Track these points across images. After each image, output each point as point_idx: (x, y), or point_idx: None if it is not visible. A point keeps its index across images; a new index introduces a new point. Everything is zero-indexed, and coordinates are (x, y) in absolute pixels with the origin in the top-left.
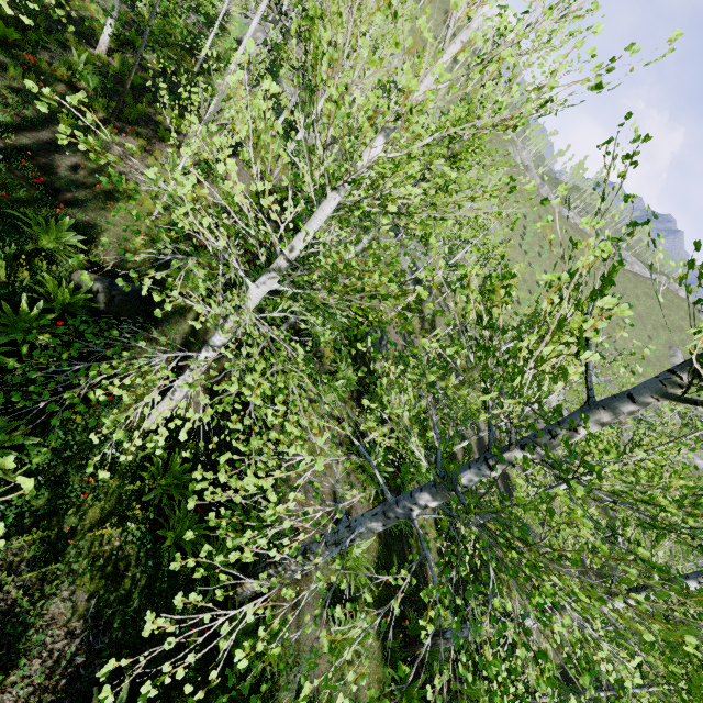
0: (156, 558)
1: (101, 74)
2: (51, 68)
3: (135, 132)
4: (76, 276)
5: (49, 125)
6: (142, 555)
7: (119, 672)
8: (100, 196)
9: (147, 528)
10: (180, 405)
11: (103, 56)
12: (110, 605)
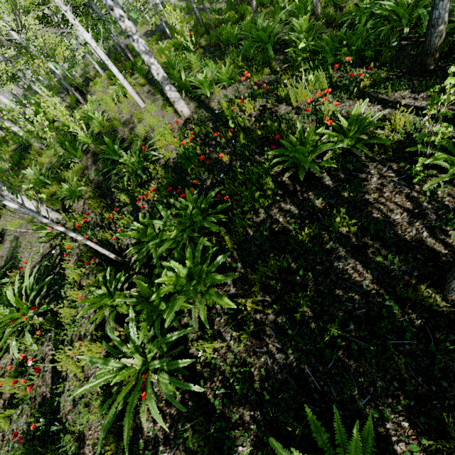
0: None
1: None
2: None
3: None
4: None
5: None
6: None
7: None
8: None
9: None
10: None
11: None
12: None
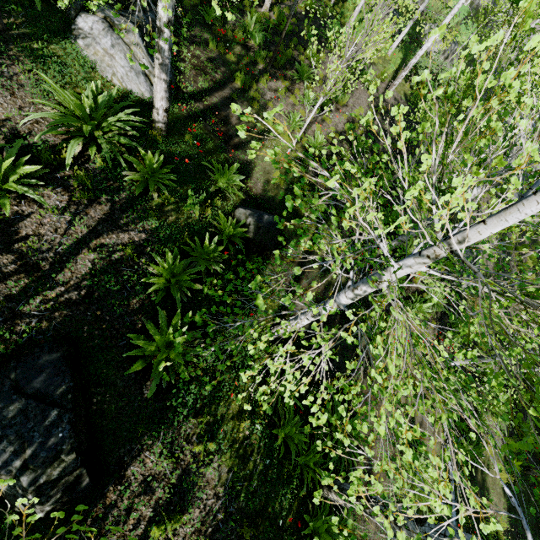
0: (270, 448)
1: (264, 29)
2: (233, 34)
3: (283, 75)
4: (237, 212)
5: (229, 84)
6: (261, 444)
7: (241, 533)
8: (255, 136)
9: (266, 422)
10: (322, 418)
11: (266, 12)
12: (239, 480)
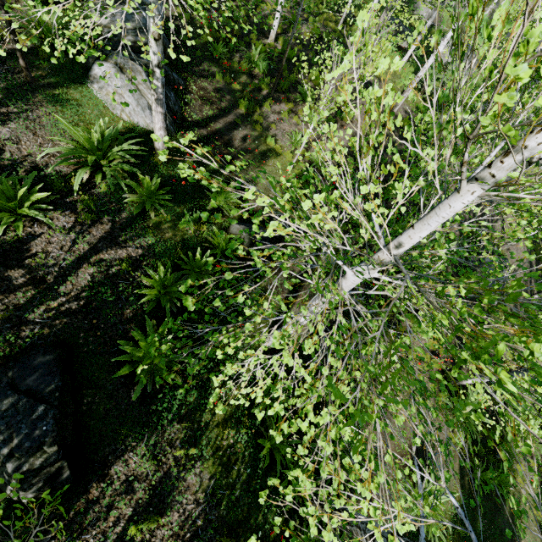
0: (255, 459)
1: (269, 58)
2: (239, 65)
3: (286, 98)
4: (232, 228)
5: (233, 110)
6: (246, 454)
7: (220, 541)
8: (257, 157)
9: (253, 431)
10: (258, 416)
11: (272, 43)
12: (222, 488)
